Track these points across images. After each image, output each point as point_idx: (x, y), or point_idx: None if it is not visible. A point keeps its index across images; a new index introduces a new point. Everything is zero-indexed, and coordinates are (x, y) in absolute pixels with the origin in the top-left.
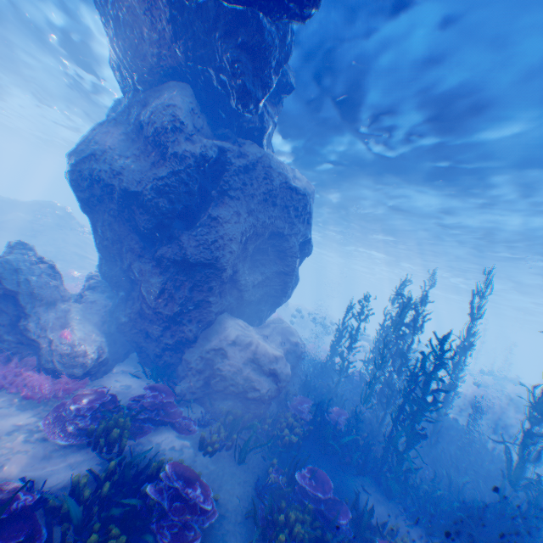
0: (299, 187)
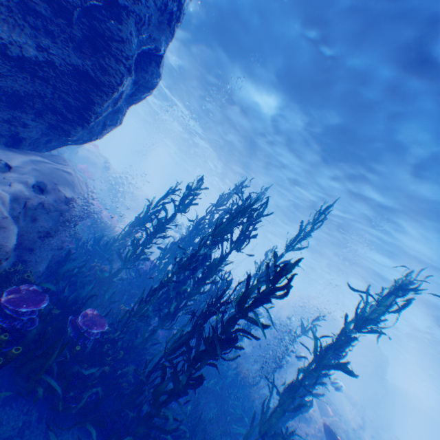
0: None
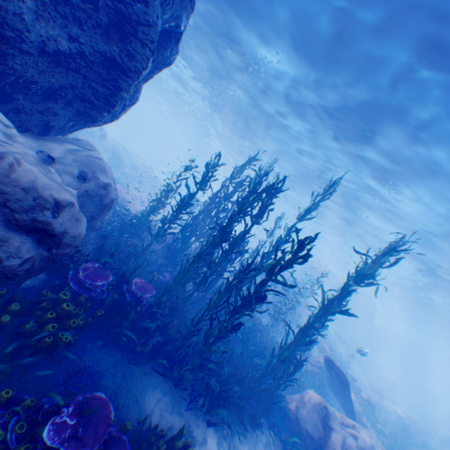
0: None
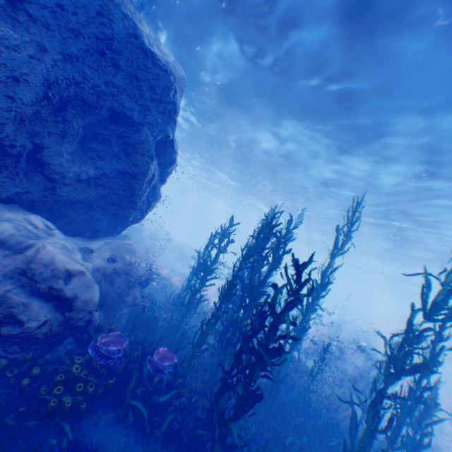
0: (157, 55)
